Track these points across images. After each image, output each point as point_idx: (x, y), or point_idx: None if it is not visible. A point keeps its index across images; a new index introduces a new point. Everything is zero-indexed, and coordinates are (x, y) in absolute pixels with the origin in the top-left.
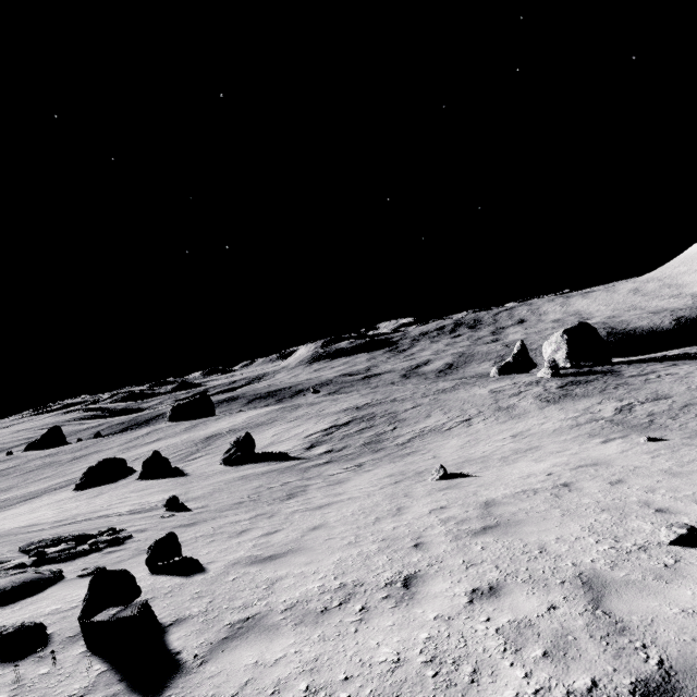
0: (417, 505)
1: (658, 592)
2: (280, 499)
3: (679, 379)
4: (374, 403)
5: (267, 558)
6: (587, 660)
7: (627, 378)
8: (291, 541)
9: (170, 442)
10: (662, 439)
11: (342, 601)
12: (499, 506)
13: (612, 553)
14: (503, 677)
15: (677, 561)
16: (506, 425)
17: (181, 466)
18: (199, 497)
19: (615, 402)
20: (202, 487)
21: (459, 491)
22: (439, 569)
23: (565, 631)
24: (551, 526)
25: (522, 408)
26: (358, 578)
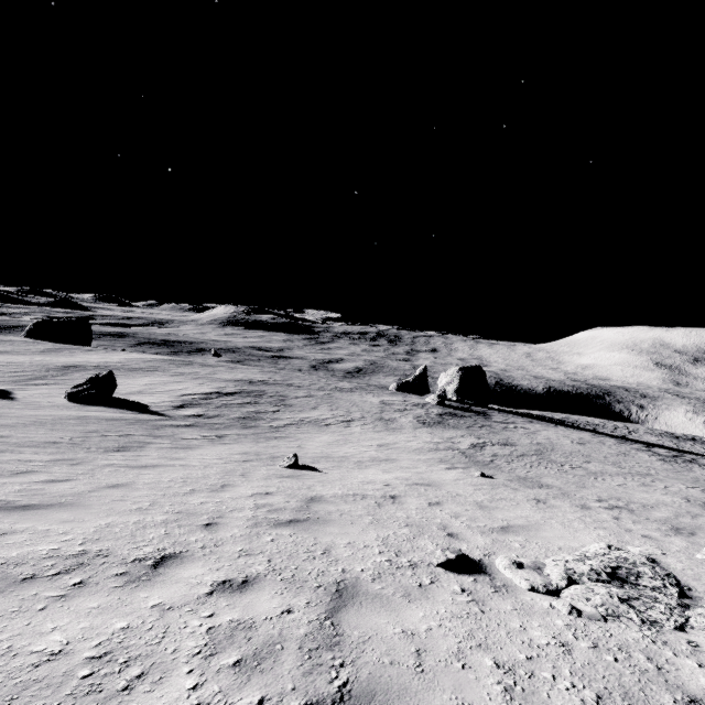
0: (245, 486)
1: (395, 610)
2: (106, 449)
3: (528, 433)
4: (269, 382)
5: (21, 506)
6: (275, 674)
7: (493, 422)
8: (71, 494)
9: (15, 359)
10: (491, 477)
11: (63, 571)
12: (321, 503)
13: (385, 566)
14: (166, 687)
15: (433, 582)
16: (379, 434)
17: (13, 388)
18: (7, 425)
19: (475, 438)
20: (20, 416)
21: (296, 482)
22: (210, 552)
23: (280, 638)
24: (353, 531)
25: (400, 424)
26: (109, 548)
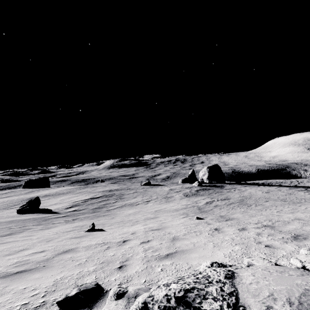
0: (35, 248)
1: None
2: None
3: (240, 192)
4: (119, 189)
5: None
6: None
7: (224, 189)
8: None
9: (11, 198)
10: (203, 218)
11: None
12: (66, 254)
13: None
14: None
15: None
16: (160, 205)
17: None
18: None
19: (209, 199)
20: None
21: (76, 240)
22: None
23: None
24: (50, 274)
25: (174, 198)
26: None
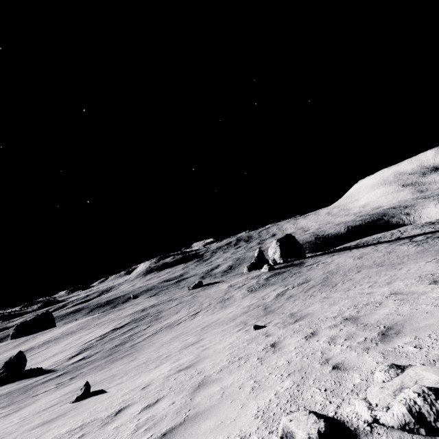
0: None
1: None
2: None
3: (324, 266)
4: (156, 304)
5: None
6: None
7: (303, 267)
8: None
9: None
10: (265, 325)
11: None
12: None
13: None
14: None
15: None
16: (212, 316)
17: None
18: None
19: (282, 288)
20: None
21: (39, 430)
22: None
23: None
24: None
25: (233, 299)
26: None
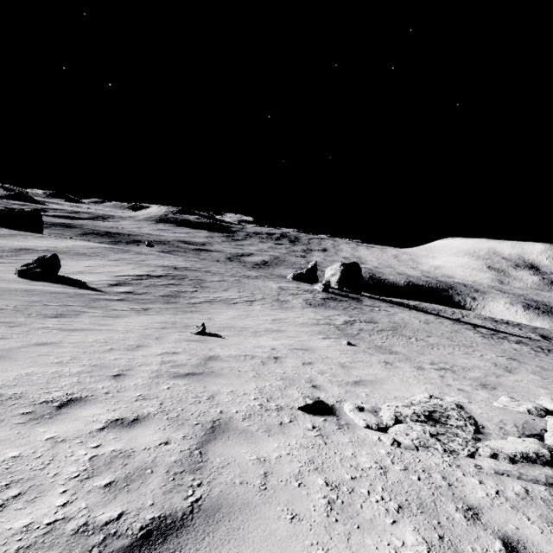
0: (157, 347)
1: (255, 442)
2: (45, 315)
3: (388, 315)
4: (191, 268)
5: None
6: (139, 493)
7: (363, 305)
8: (1, 349)
9: None
10: (355, 345)
11: None
12: (217, 361)
13: (256, 409)
14: (38, 505)
15: (291, 421)
16: (275, 312)
17: None
18: None
19: (347, 317)
20: None
21: (201, 345)
22: (111, 397)
23: (152, 464)
24: (237, 382)
25: (291, 304)
26: (23, 392)
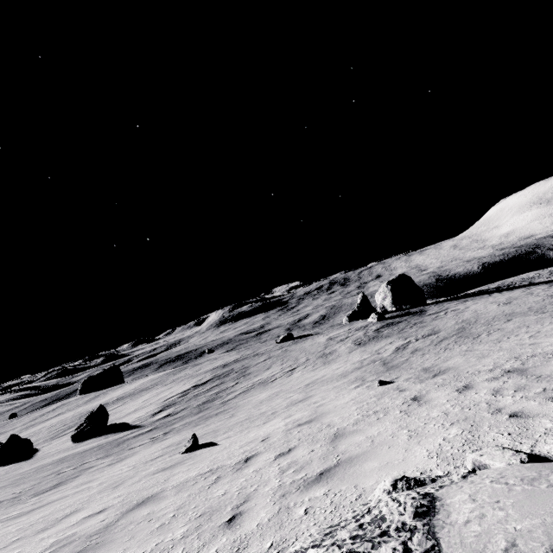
0: (91, 507)
1: None
2: (37, 493)
3: (456, 314)
4: (240, 359)
5: None
6: None
7: (426, 316)
8: None
9: (64, 417)
10: (392, 381)
11: None
12: (142, 508)
13: None
14: None
15: None
16: (314, 372)
17: (43, 446)
18: None
19: (401, 341)
20: (10, 477)
21: (164, 475)
22: None
23: None
24: None
25: (337, 353)
26: None
